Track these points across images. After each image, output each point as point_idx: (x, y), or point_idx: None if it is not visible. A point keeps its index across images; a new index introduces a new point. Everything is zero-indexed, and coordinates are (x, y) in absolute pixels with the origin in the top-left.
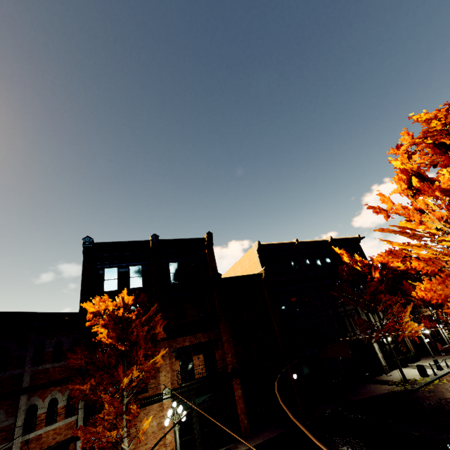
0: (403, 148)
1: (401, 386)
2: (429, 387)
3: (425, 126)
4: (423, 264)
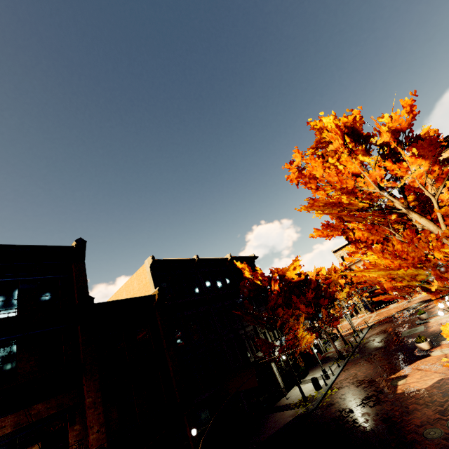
0: (296, 163)
1: (302, 407)
2: (326, 401)
3: (318, 135)
4: (367, 234)
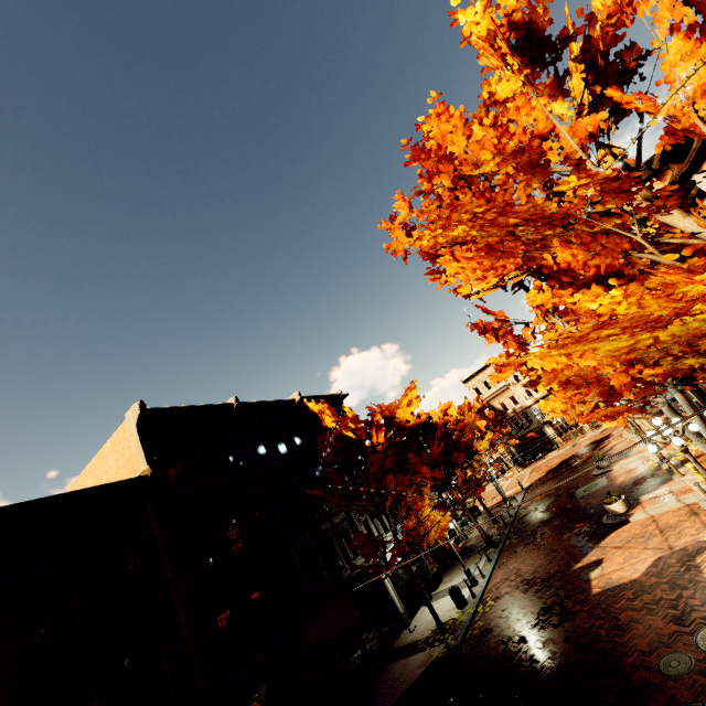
0: (400, 218)
1: (439, 644)
2: (477, 625)
3: None
4: (584, 254)
